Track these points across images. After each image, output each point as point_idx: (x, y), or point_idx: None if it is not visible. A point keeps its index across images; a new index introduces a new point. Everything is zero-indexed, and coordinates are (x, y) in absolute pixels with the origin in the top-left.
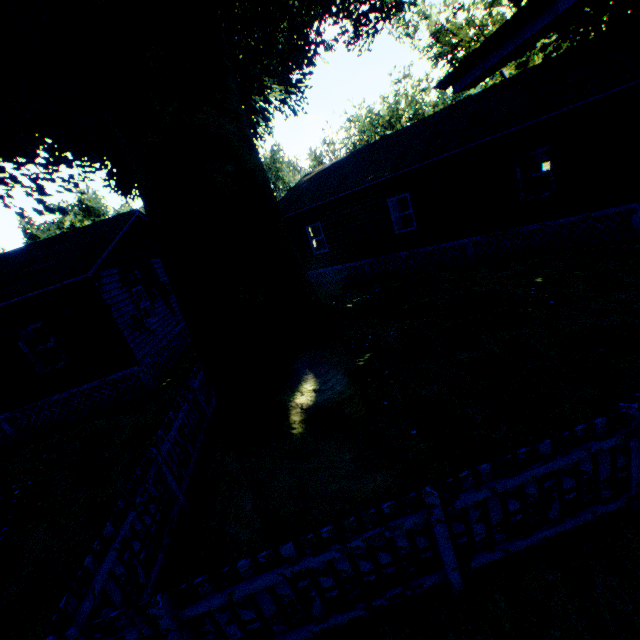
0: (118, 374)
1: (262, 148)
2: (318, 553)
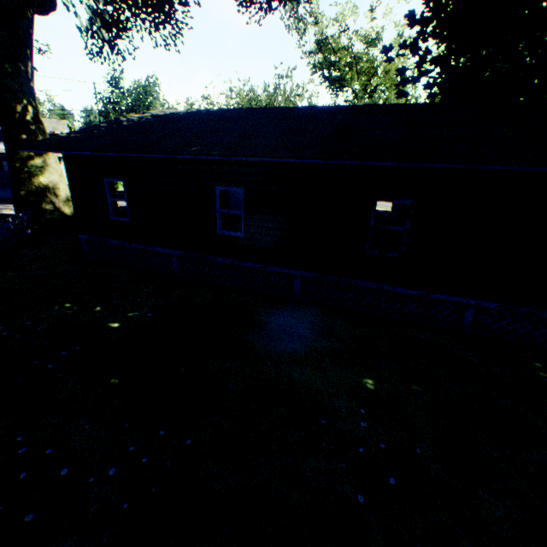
0: None
1: (119, 65)
2: None
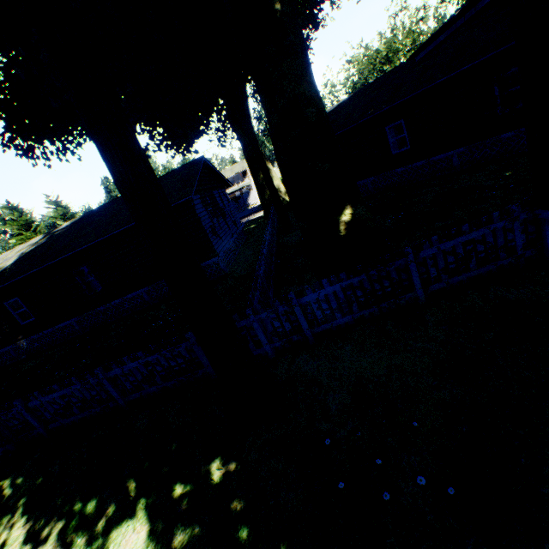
0: (206, 262)
1: None
2: (356, 277)
